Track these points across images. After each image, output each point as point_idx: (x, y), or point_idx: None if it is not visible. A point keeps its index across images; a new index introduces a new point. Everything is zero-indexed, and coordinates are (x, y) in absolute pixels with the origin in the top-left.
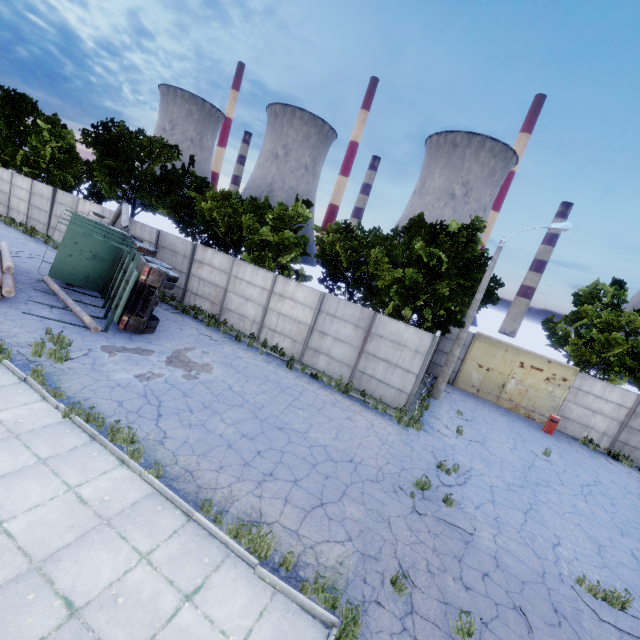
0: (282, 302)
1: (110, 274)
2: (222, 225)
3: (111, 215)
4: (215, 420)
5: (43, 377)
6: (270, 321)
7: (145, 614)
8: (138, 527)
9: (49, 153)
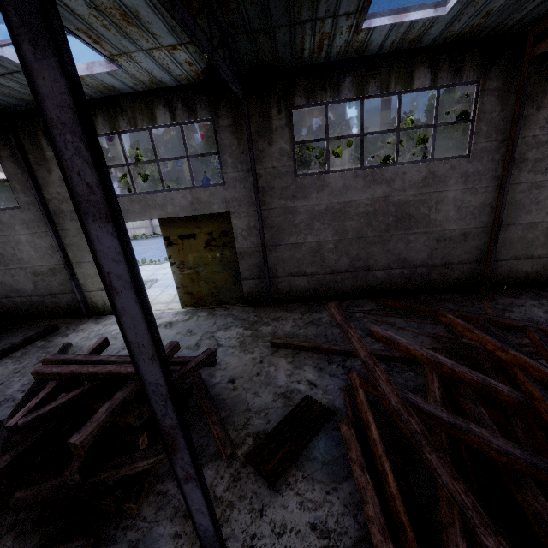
0: None
1: None
2: (356, 158)
3: None
4: None
5: None
6: None
7: None
8: None
9: (155, 171)
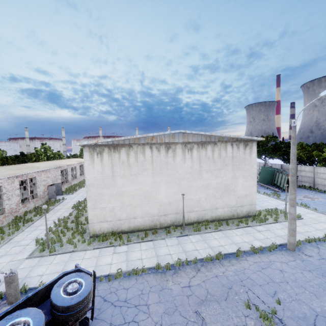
0: None
1: (272, 179)
2: (304, 157)
3: (262, 164)
4: (325, 206)
5: (279, 198)
6: None
7: (323, 220)
8: (316, 214)
9: None
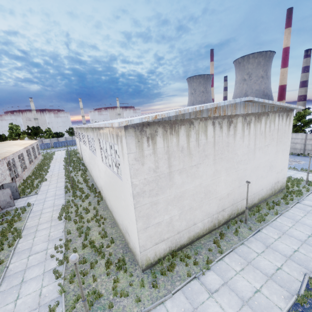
0: (311, 141)
1: None
2: None
3: None
4: None
5: None
6: (308, 148)
7: None
8: None
9: None
